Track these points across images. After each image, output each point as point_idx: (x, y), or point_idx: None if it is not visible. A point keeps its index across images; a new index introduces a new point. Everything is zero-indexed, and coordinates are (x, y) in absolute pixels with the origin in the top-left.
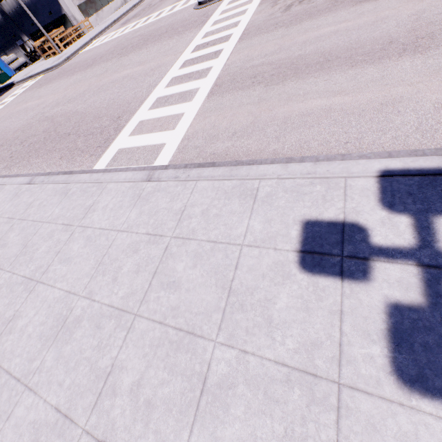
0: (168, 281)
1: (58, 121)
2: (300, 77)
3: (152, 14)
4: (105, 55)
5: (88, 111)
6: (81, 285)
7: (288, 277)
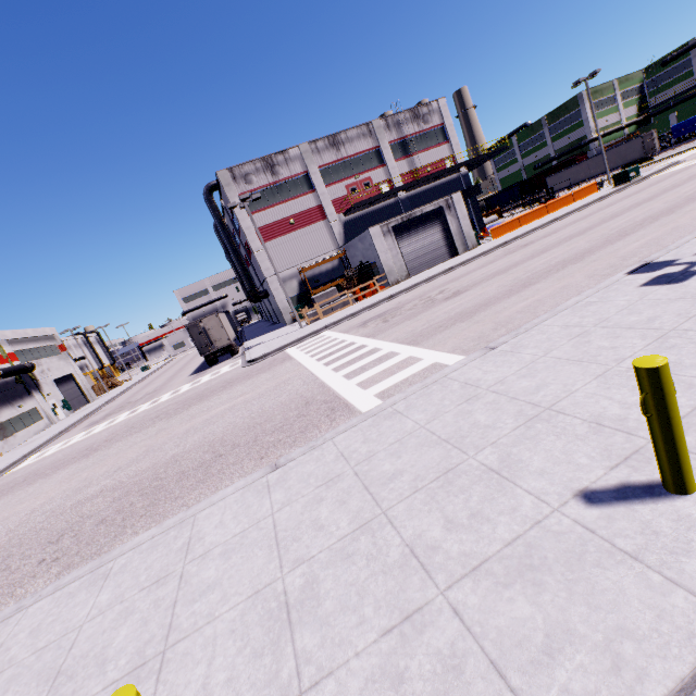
0: (645, 321)
1: (143, 478)
2: (481, 311)
3: (159, 397)
4: (116, 436)
5: (215, 437)
6: (597, 368)
7: (683, 285)
